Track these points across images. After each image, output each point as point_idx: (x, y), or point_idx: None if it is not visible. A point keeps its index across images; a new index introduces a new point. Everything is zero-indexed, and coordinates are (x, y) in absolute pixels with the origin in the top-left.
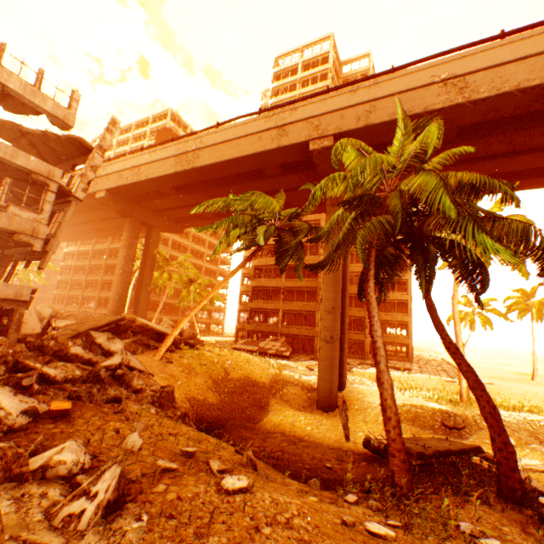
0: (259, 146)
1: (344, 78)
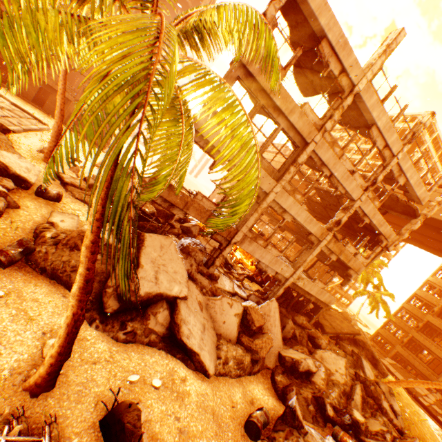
0: None
1: None
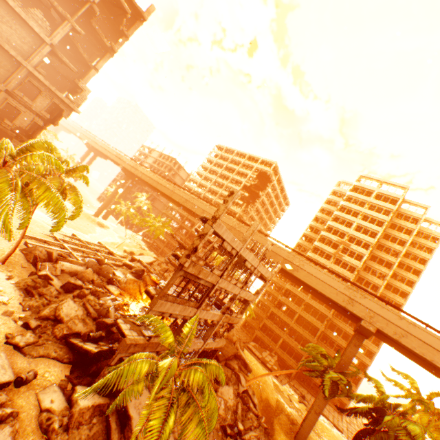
0: (334, 297)
1: (400, 212)
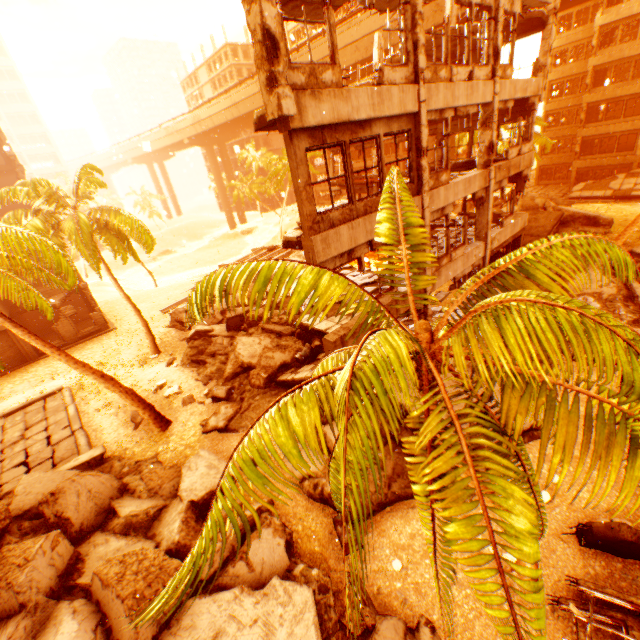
0: None
1: None
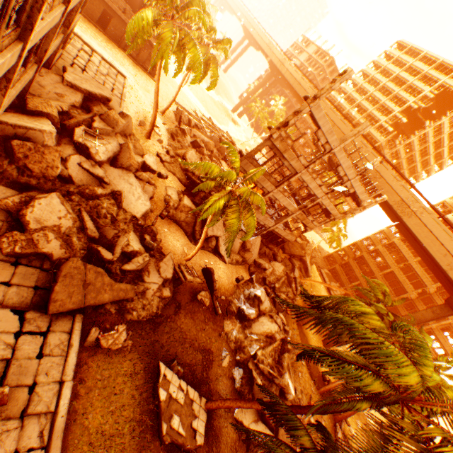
0: (439, 257)
1: None
